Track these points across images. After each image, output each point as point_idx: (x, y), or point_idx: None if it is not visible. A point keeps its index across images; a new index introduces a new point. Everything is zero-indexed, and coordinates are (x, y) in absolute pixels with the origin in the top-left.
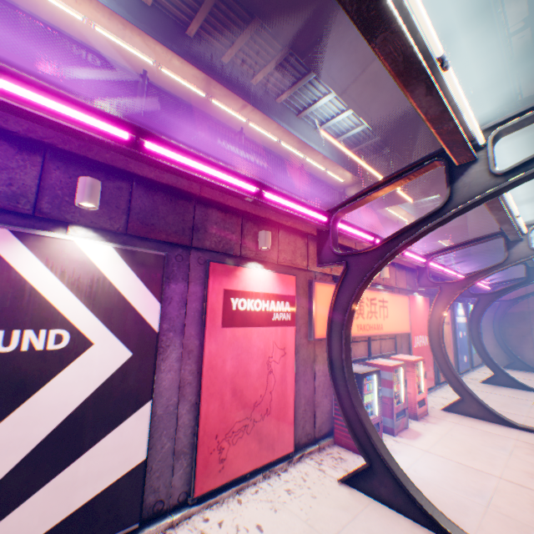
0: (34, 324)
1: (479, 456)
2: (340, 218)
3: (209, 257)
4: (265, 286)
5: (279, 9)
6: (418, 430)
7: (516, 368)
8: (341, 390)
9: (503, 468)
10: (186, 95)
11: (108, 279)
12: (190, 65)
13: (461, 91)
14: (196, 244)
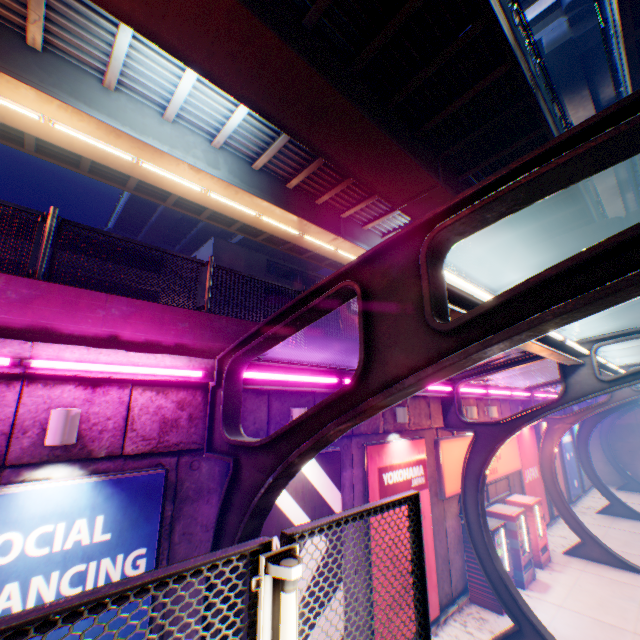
0: (276, 531)
1: (610, 609)
2: (461, 385)
3: (363, 439)
4: (404, 455)
5: (381, 180)
6: (546, 581)
7: (631, 489)
8: (481, 553)
9: (635, 622)
10: (280, 233)
11: (310, 481)
12: (290, 214)
13: (544, 214)
14: (355, 431)
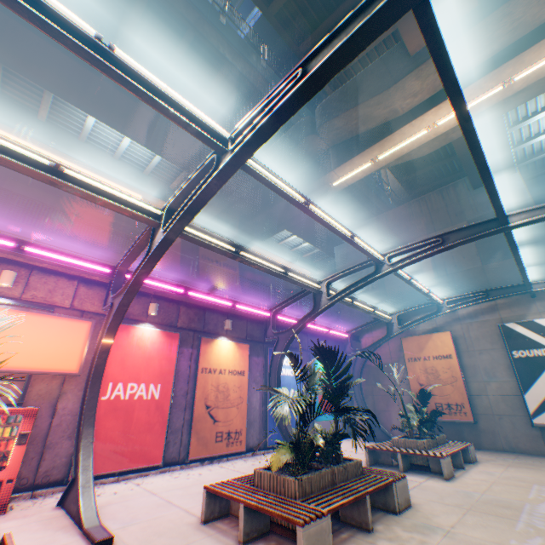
0: None
1: None
2: None
3: None
4: None
5: None
6: None
7: (377, 439)
8: None
9: None
10: None
11: None
12: None
13: (237, 113)
14: None
